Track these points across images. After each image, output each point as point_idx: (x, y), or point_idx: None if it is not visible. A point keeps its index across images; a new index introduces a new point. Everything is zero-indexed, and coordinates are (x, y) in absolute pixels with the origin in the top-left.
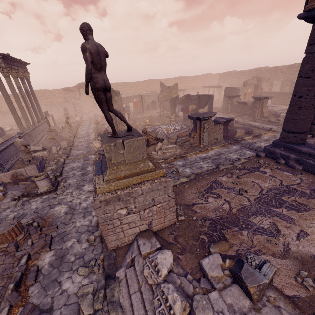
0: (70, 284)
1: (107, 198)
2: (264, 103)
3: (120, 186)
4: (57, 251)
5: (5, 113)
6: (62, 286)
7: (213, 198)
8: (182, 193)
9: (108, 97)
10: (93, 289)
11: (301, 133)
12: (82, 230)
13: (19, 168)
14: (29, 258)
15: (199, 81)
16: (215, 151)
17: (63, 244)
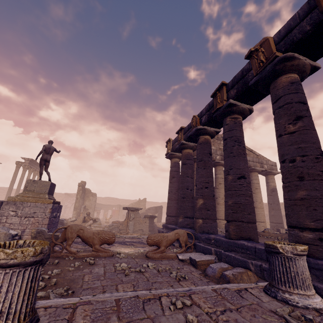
0: None
1: (9, 200)
2: None
3: (22, 200)
4: None
5: None
6: None
7: None
8: None
9: (46, 164)
10: None
11: (173, 216)
12: None
13: None
14: None
15: None
16: (132, 235)
17: None
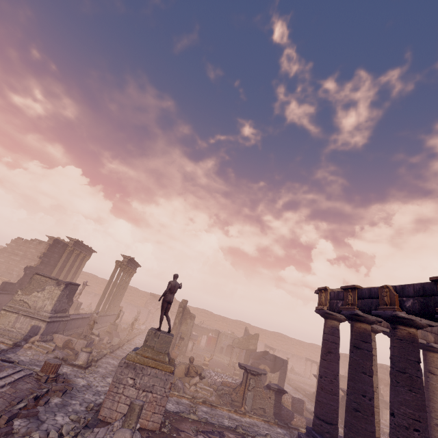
0: (61, 419)
1: (130, 362)
2: None
3: (141, 361)
4: (64, 400)
5: (88, 293)
6: (56, 417)
7: (204, 437)
8: (181, 421)
9: (168, 307)
10: (73, 429)
11: (328, 423)
12: (87, 400)
13: (75, 337)
14: (47, 392)
15: (304, 349)
16: (252, 421)
17: (70, 400)
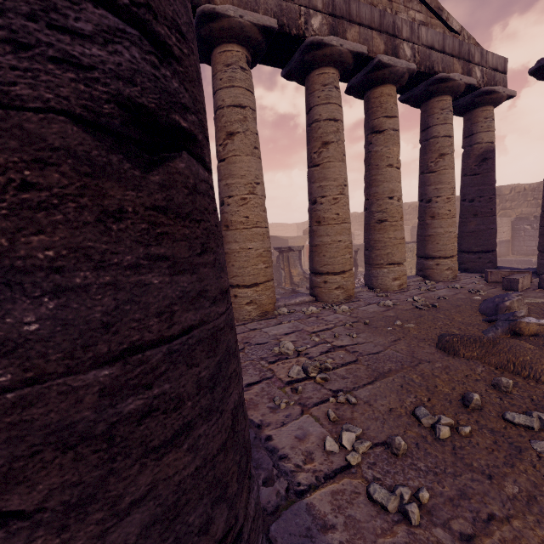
0: None
1: None
2: (290, 257)
3: None
4: None
5: None
6: None
7: None
8: None
9: None
10: None
11: None
12: None
13: None
14: None
15: None
16: None
17: None
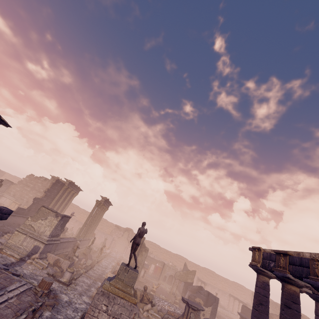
0: None
1: (105, 291)
2: None
3: (113, 291)
4: (52, 314)
5: (71, 219)
6: None
7: None
8: None
9: (136, 247)
10: None
11: None
12: (68, 316)
13: (62, 257)
14: (41, 305)
15: (228, 286)
16: None
17: (56, 314)
